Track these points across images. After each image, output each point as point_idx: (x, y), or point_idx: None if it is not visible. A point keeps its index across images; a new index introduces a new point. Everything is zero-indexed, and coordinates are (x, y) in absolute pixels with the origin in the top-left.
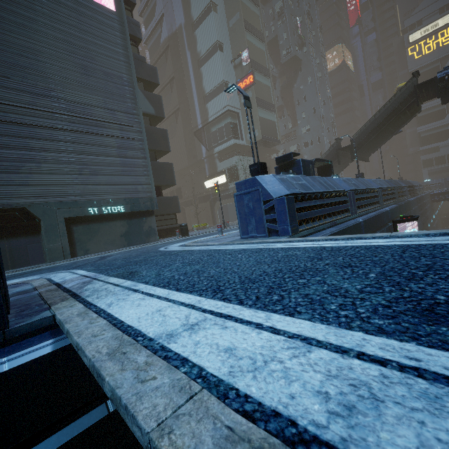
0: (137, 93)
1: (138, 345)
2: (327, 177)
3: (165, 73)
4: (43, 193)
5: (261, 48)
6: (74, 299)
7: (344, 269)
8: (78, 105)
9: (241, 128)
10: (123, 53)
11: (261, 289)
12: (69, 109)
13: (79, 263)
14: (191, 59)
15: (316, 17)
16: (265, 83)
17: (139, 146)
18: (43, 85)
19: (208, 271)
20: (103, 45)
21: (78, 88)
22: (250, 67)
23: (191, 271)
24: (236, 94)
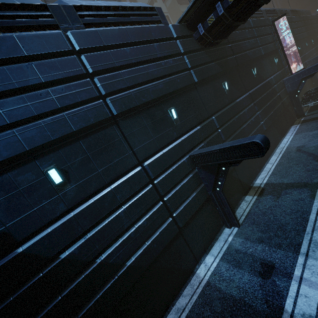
0: None
1: None
2: None
3: None
4: None
5: None
6: None
7: None
8: None
9: None
10: None
11: None
12: None
13: None
14: None
15: None
16: None
17: None
18: None
19: None
20: None
21: None
22: None
23: None
24: (162, 2)
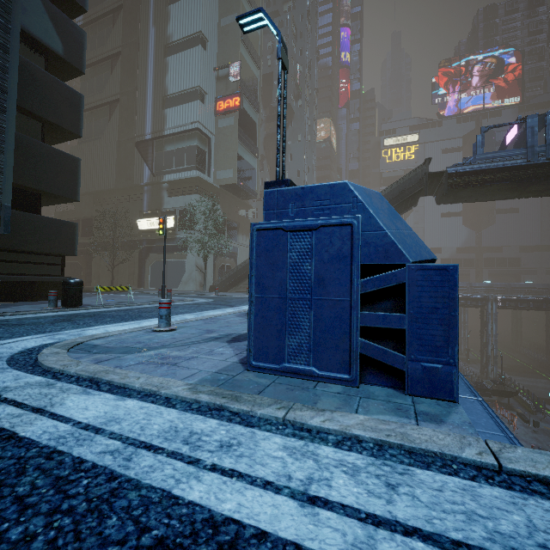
0: None
1: None
2: None
3: (107, 41)
4: None
5: (255, 74)
6: None
7: None
8: None
9: (211, 159)
10: None
11: None
12: None
13: None
14: (154, 39)
15: (315, 76)
16: (252, 116)
17: None
18: None
19: None
20: None
21: None
22: (239, 87)
23: None
24: (213, 113)
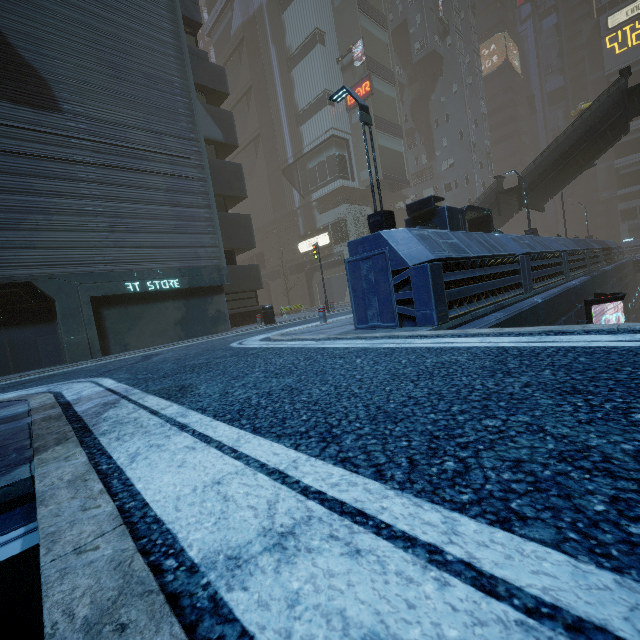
0: (195, 107)
1: (158, 600)
2: (489, 234)
3: (239, 80)
4: (57, 261)
5: (382, 39)
6: (77, 442)
7: (569, 399)
8: (105, 125)
9: (352, 162)
10: (173, 44)
11: (413, 439)
12: (93, 132)
13: (111, 366)
14: (276, 59)
15: None
16: (388, 93)
17: (199, 189)
18: (51, 93)
19: (307, 391)
20: (142, 31)
21: (106, 98)
22: (366, 69)
23: (280, 390)
24: (345, 111)
